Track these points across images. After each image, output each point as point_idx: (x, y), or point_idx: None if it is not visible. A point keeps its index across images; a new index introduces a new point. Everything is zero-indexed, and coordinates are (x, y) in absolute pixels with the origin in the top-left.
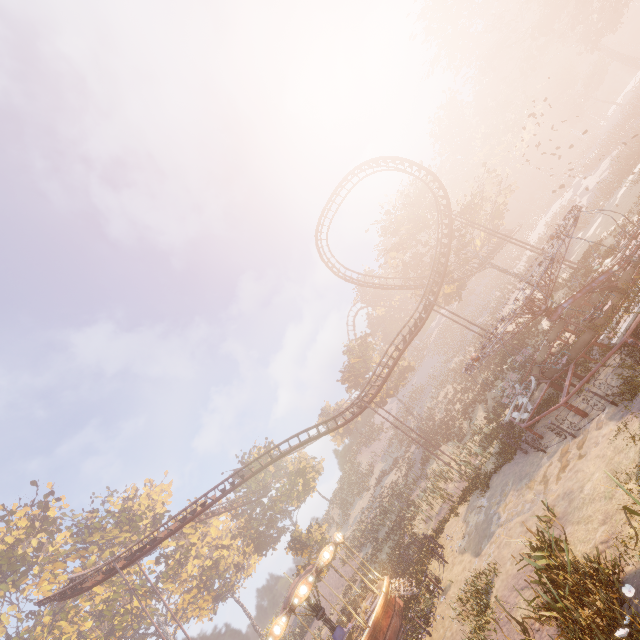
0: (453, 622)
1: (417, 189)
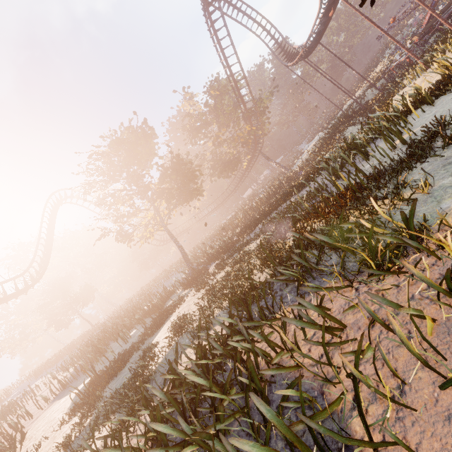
0: None
1: None
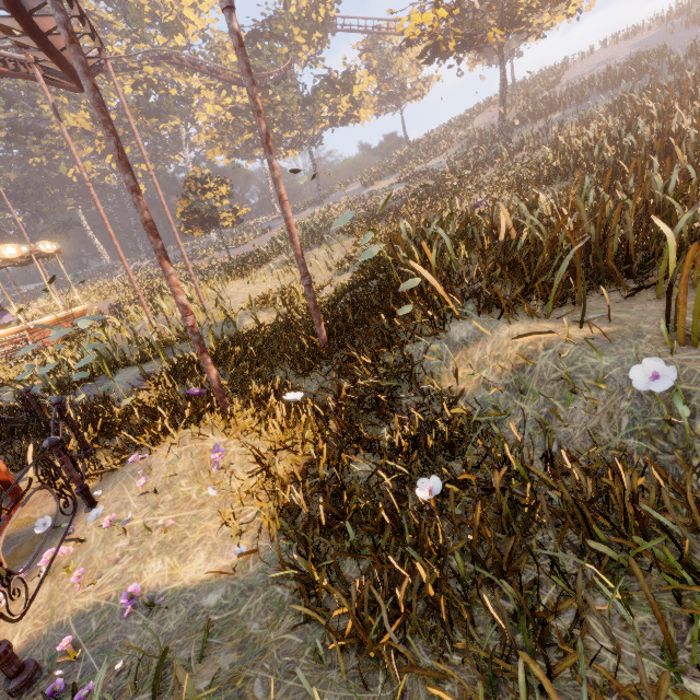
0: None
1: None
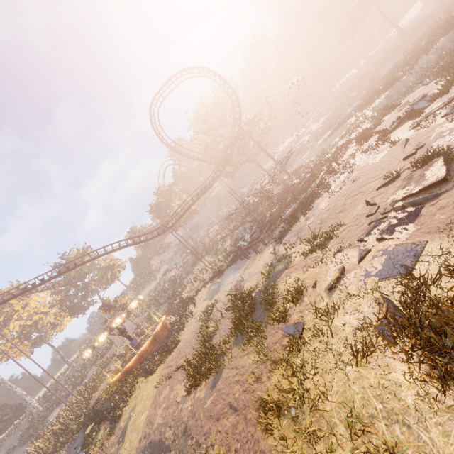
0: (195, 323)
1: (225, 97)
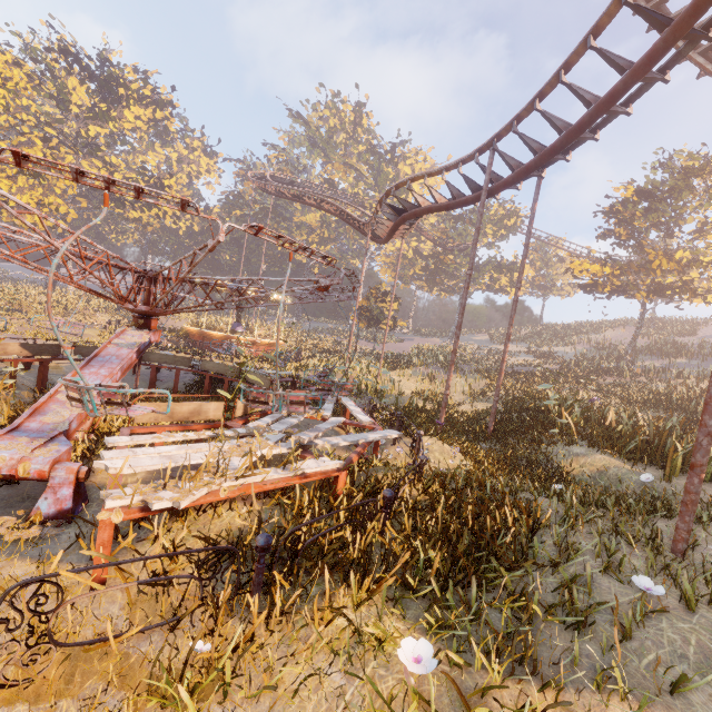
0: None
1: None
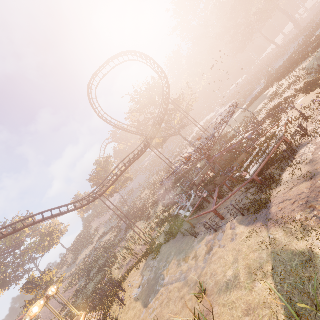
0: None
1: (154, 83)
